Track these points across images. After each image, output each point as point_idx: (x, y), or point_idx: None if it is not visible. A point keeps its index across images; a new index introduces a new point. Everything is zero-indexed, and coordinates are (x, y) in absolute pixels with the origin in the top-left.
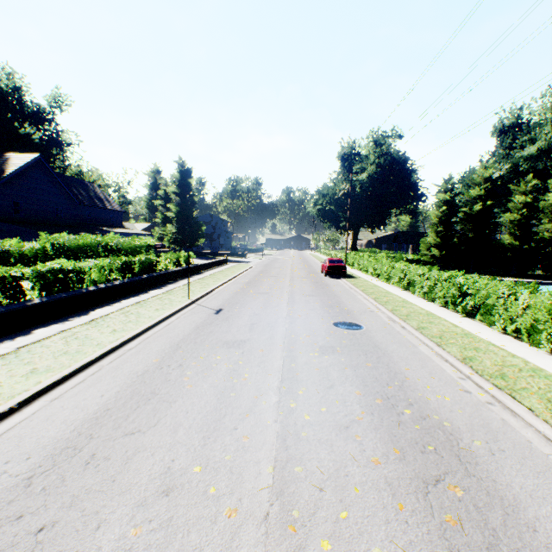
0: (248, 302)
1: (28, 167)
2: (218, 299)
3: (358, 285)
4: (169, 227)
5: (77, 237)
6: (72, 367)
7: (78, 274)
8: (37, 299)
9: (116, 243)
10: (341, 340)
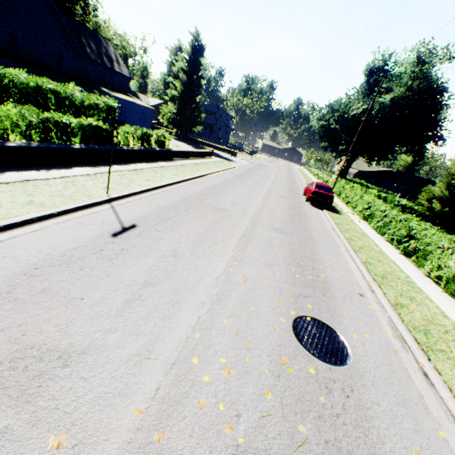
0: (187, 221)
1: None
2: (150, 204)
3: (343, 228)
4: (170, 105)
5: (28, 78)
6: None
7: None
8: None
9: (71, 97)
10: (296, 416)
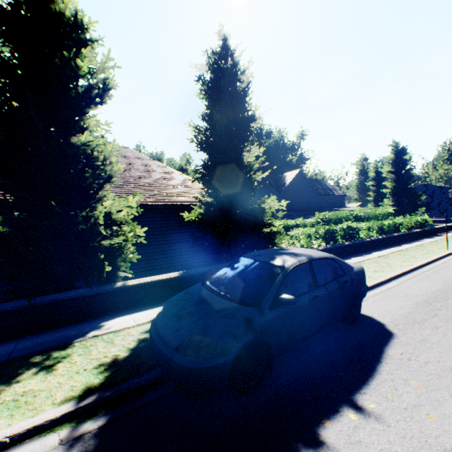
0: None
1: (294, 178)
2: None
3: None
4: (385, 201)
5: (335, 213)
6: (397, 272)
7: (357, 231)
8: (346, 242)
9: (362, 214)
10: None
